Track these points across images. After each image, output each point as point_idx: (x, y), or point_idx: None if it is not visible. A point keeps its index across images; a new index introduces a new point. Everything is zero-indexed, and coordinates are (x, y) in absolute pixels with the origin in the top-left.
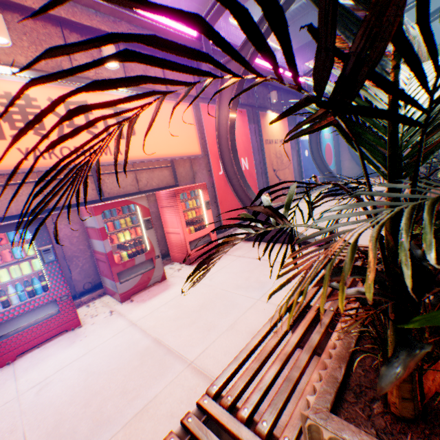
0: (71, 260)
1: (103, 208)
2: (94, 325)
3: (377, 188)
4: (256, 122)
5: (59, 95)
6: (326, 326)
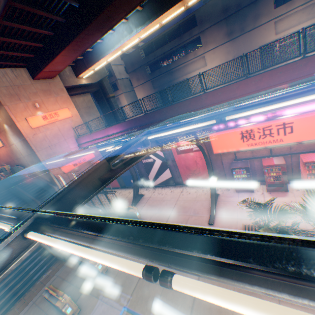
0: (256, 171)
1: (265, 166)
2: (255, 194)
3: None
4: None
5: (260, 126)
6: None
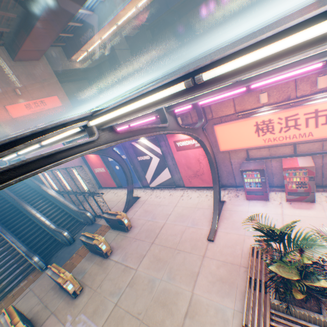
0: (273, 175)
1: (286, 169)
2: (271, 204)
3: None
4: None
5: (282, 115)
6: None
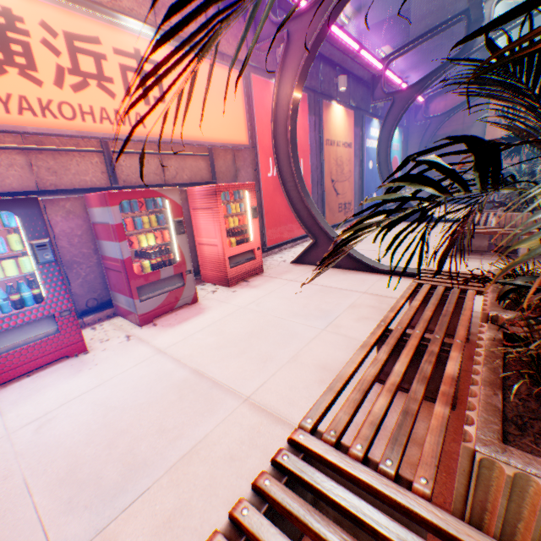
0: (71, 267)
1: (121, 197)
2: (106, 352)
3: (449, 216)
4: (318, 114)
5: (57, 21)
6: (436, 356)
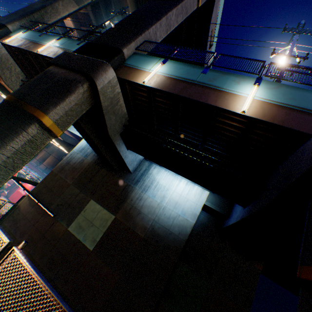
0: None
1: None
2: None
3: None
4: None
5: None
6: None
